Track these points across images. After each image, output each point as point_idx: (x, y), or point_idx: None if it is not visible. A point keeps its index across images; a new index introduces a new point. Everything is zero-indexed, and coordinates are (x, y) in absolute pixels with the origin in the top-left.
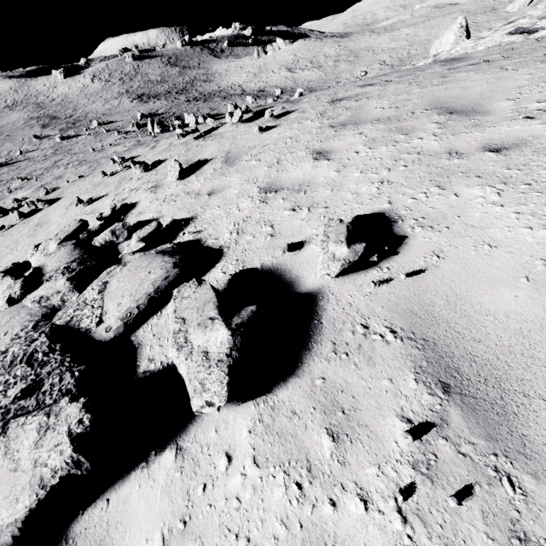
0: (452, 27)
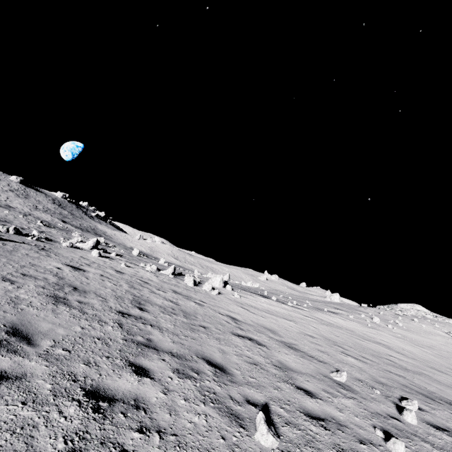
0: (337, 295)
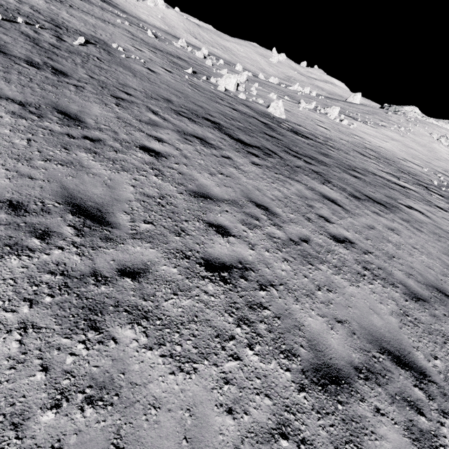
0: (360, 95)
